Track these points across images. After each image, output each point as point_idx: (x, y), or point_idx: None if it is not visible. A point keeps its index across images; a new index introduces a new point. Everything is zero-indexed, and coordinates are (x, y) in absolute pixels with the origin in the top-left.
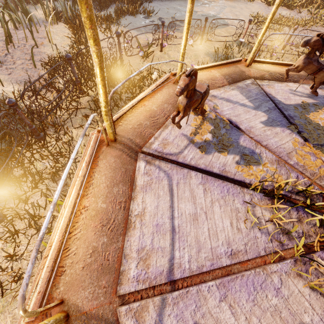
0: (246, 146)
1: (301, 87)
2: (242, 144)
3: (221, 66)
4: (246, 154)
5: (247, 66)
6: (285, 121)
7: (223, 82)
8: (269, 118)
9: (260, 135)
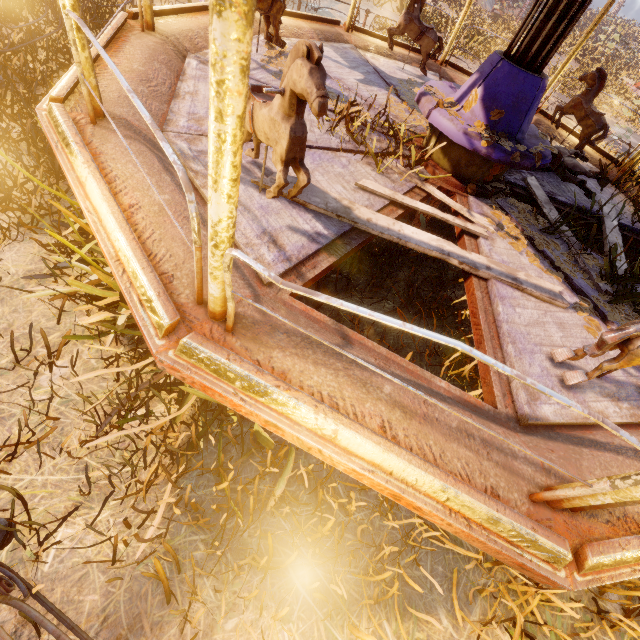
0: (333, 87)
1: (412, 68)
2: (328, 85)
3: (312, 21)
4: (331, 91)
5: (347, 31)
6: (385, 84)
7: (313, 37)
8: (366, 78)
9: (352, 86)
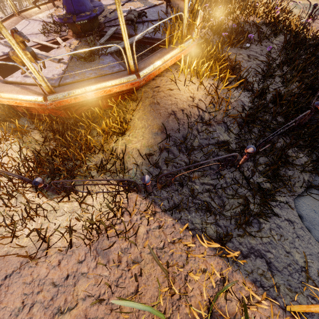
0: None
1: None
2: None
3: None
4: None
5: None
6: None
7: None
8: None
9: None
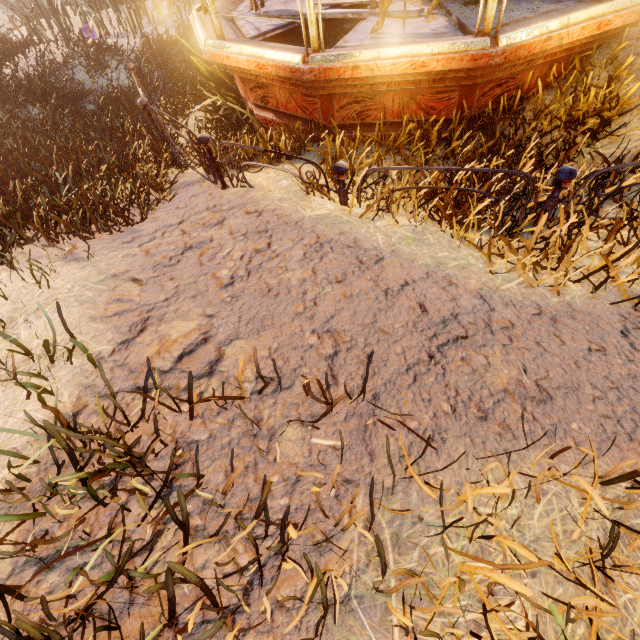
0: None
1: None
2: None
3: None
4: None
5: None
6: None
7: None
8: None
9: None
